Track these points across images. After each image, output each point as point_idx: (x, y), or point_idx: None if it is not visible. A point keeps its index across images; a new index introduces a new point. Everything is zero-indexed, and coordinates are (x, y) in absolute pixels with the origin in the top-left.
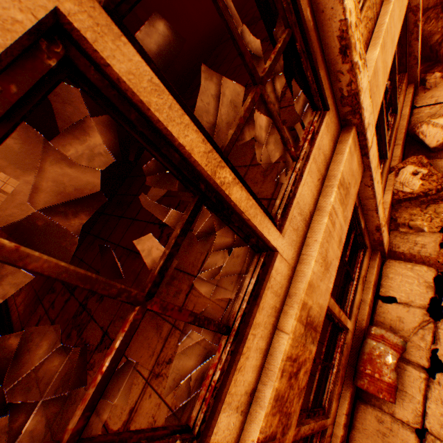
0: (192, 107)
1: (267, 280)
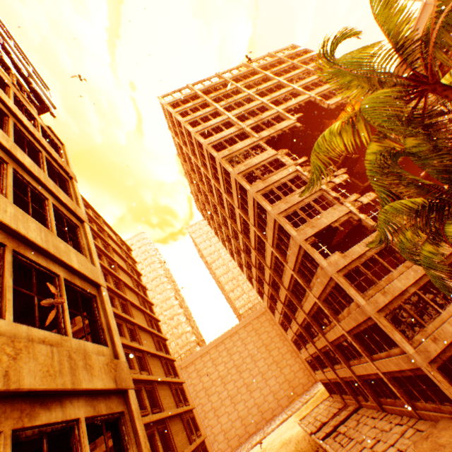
0: (444, 305)
1: (439, 315)
